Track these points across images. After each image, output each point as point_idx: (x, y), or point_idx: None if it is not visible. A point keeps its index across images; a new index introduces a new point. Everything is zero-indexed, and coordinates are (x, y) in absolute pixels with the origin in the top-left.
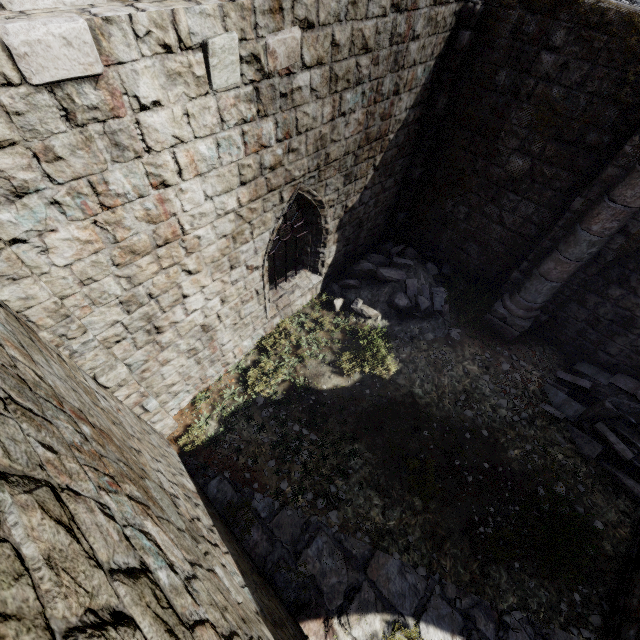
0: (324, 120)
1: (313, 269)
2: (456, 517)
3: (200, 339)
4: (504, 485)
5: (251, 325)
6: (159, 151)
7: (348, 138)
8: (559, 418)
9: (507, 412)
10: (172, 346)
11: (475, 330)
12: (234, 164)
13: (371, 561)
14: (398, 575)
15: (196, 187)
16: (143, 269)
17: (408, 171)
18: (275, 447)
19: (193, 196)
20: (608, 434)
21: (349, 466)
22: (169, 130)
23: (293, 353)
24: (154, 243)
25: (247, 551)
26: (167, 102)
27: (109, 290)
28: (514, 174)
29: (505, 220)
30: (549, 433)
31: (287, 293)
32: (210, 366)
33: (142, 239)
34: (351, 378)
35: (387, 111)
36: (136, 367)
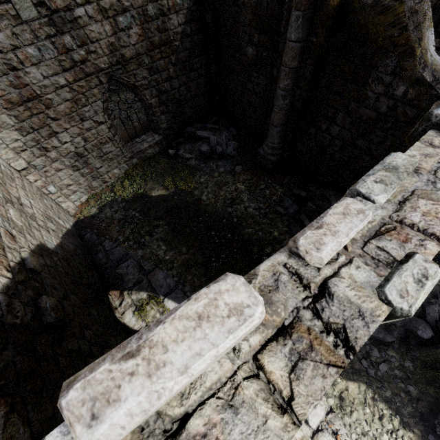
0: (108, 34)
1: (156, 131)
2: (202, 258)
3: (78, 161)
4: (236, 245)
5: (115, 160)
6: (6, 52)
7: (135, 45)
8: (282, 213)
9: (253, 210)
10: (59, 161)
11: (251, 166)
12: (54, 59)
13: (152, 272)
14: (163, 279)
15: (35, 71)
16: (22, 113)
17: (208, 67)
18: (120, 221)
19: (35, 76)
20: (305, 221)
21: (155, 231)
22: (8, 42)
23: (142, 178)
24: (22, 99)
25: (95, 262)
26: (1, 28)
27: (7, 121)
28: (251, 59)
29: (256, 91)
30: (275, 222)
31: (139, 144)
32: (93, 180)
33: (14, 96)
34: (169, 190)
35: (162, 27)
36: (40, 168)
